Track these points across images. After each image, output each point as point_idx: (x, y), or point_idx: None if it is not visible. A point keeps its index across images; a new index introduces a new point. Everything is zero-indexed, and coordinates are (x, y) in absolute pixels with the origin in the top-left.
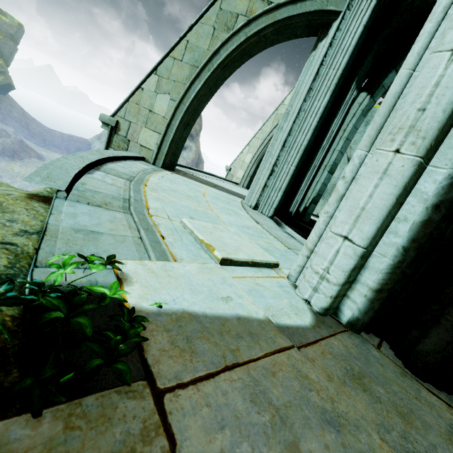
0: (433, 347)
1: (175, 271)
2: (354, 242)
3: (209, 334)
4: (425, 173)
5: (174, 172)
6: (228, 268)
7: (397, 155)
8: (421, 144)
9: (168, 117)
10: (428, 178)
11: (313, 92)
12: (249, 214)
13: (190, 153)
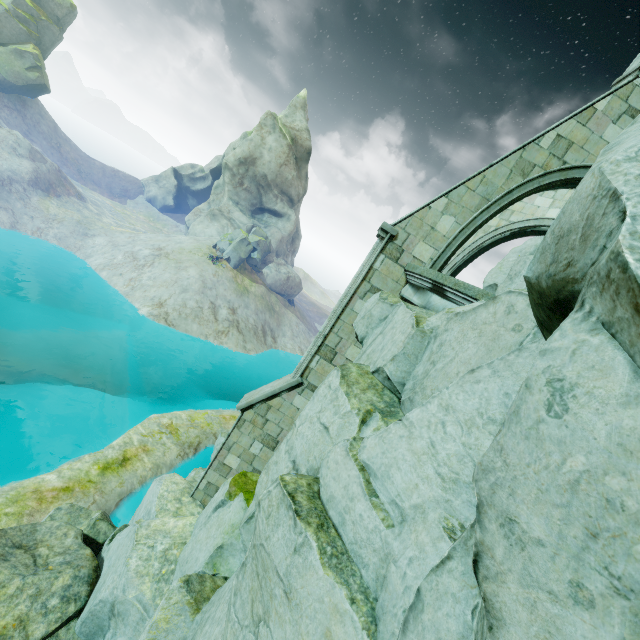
0: None
1: None
2: None
3: None
4: None
5: None
6: None
7: None
8: None
9: (449, 236)
10: None
11: None
12: None
13: (288, 224)
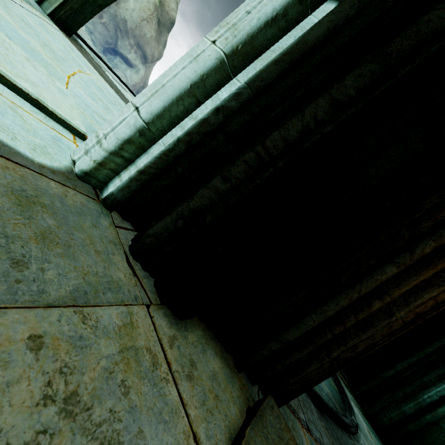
0: (155, 231)
1: None
2: (140, 113)
3: None
4: (229, 84)
5: (68, 37)
6: None
7: (212, 45)
8: (231, 41)
9: None
10: (229, 88)
11: None
12: None
13: (135, 76)
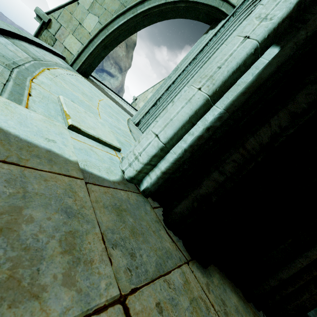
0: (179, 210)
1: (17, 109)
2: (159, 139)
3: (8, 144)
4: (211, 109)
5: (87, 79)
6: (74, 133)
7: (199, 91)
8: (211, 87)
9: (93, 34)
10: (212, 112)
11: (196, 60)
12: (129, 125)
13: (116, 82)
